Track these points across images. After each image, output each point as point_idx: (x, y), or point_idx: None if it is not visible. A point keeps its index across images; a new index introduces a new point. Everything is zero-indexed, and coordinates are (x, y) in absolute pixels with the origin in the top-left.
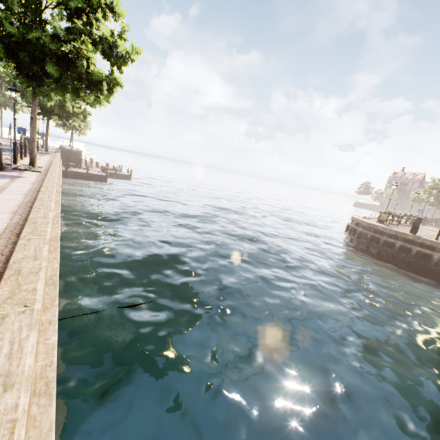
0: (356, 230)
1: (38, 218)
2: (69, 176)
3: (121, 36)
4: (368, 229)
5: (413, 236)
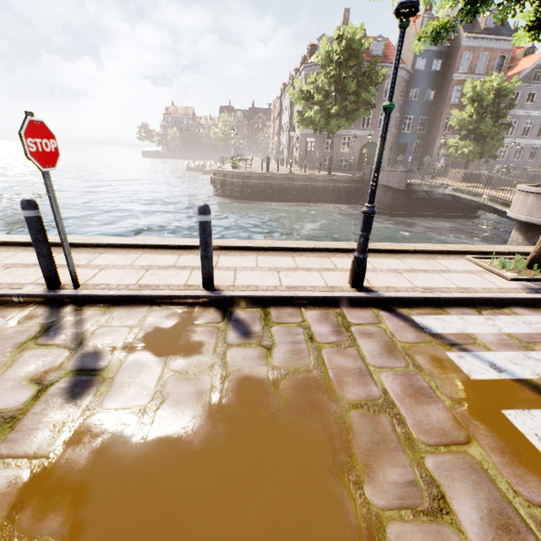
0: (225, 182)
1: (256, 243)
2: None
3: None
4: (237, 177)
5: (270, 173)
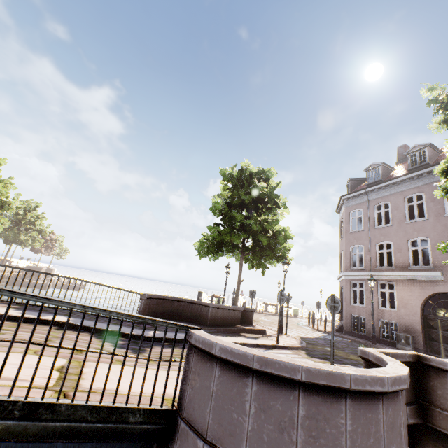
0: None
1: None
2: (16, 284)
3: (15, 198)
4: None
5: None
